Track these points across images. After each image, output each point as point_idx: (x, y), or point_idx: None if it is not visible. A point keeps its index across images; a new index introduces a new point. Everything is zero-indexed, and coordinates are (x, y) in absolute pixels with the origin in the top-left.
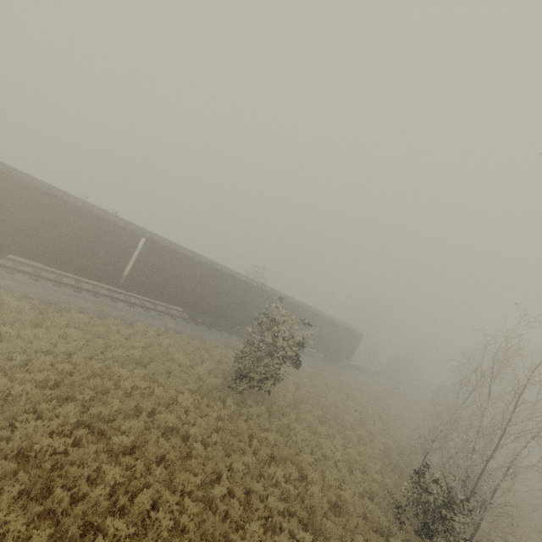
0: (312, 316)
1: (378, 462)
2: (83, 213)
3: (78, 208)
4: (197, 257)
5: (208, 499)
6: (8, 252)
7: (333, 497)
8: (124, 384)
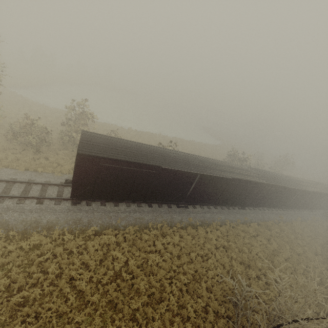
0: None
1: None
2: (288, 188)
3: (288, 188)
4: (313, 188)
5: None
6: (262, 206)
7: None
8: None
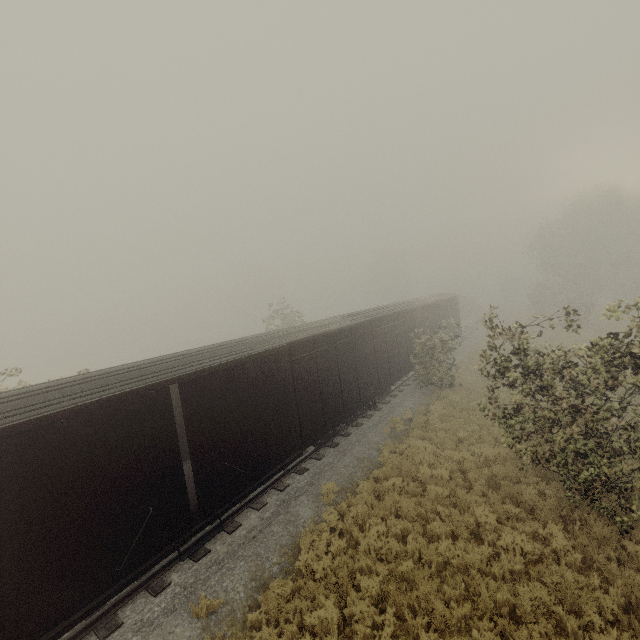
0: (422, 312)
1: None
2: None
3: None
4: (274, 340)
5: None
6: None
7: None
8: None
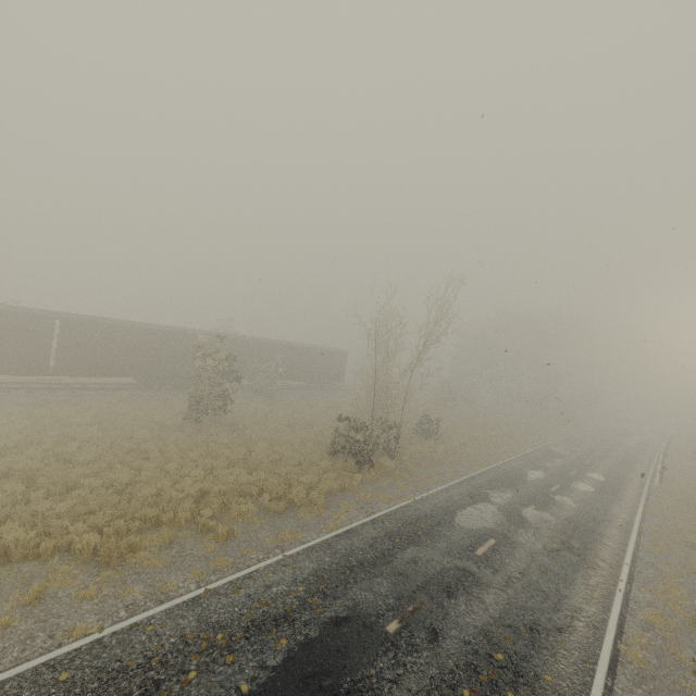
0: (281, 349)
1: None
2: None
3: None
4: (127, 323)
5: (165, 472)
6: None
7: (277, 456)
8: (79, 435)
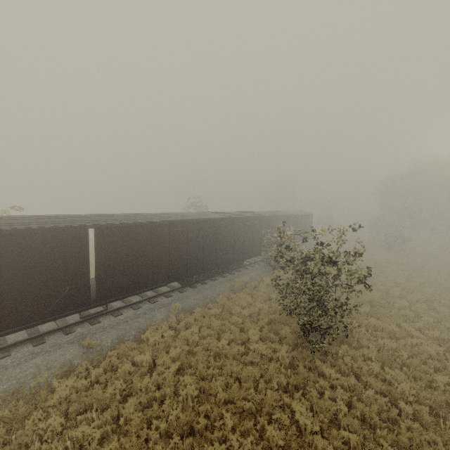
0: (278, 219)
1: (445, 325)
2: None
3: None
4: (162, 217)
5: None
6: None
7: None
8: None
